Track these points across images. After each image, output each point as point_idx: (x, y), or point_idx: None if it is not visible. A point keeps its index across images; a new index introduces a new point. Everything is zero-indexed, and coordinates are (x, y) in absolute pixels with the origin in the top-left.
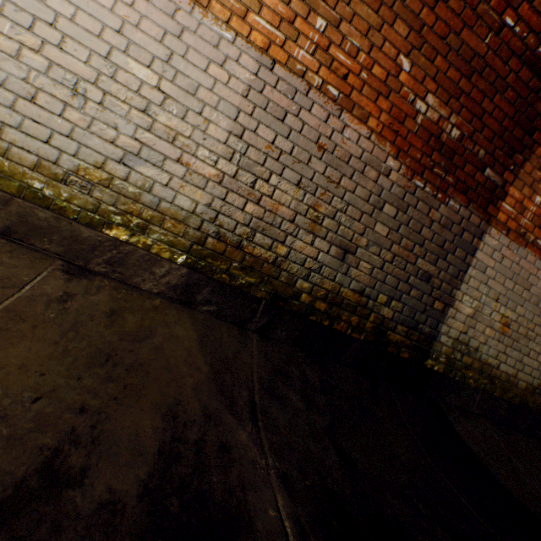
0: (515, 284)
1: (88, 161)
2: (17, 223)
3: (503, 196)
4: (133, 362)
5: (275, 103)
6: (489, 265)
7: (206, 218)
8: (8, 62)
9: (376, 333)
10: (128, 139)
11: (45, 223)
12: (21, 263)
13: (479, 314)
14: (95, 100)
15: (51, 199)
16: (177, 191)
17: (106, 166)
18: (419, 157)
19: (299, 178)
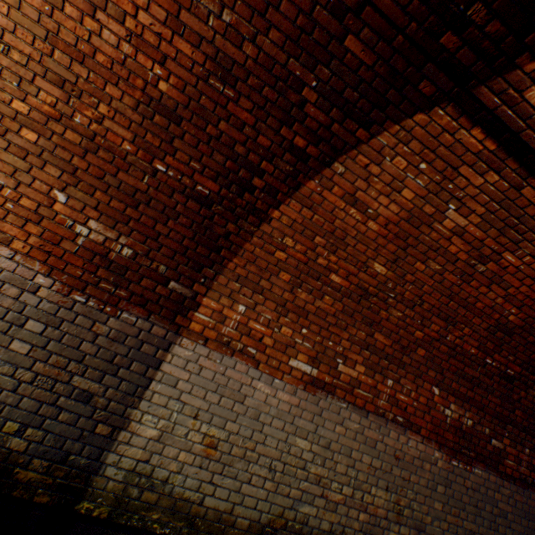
0: (222, 396)
1: None
2: None
3: (196, 306)
4: None
5: None
6: (183, 378)
7: None
8: None
9: None
10: None
11: None
12: None
13: (170, 434)
14: None
15: None
16: None
17: None
18: (81, 274)
19: None
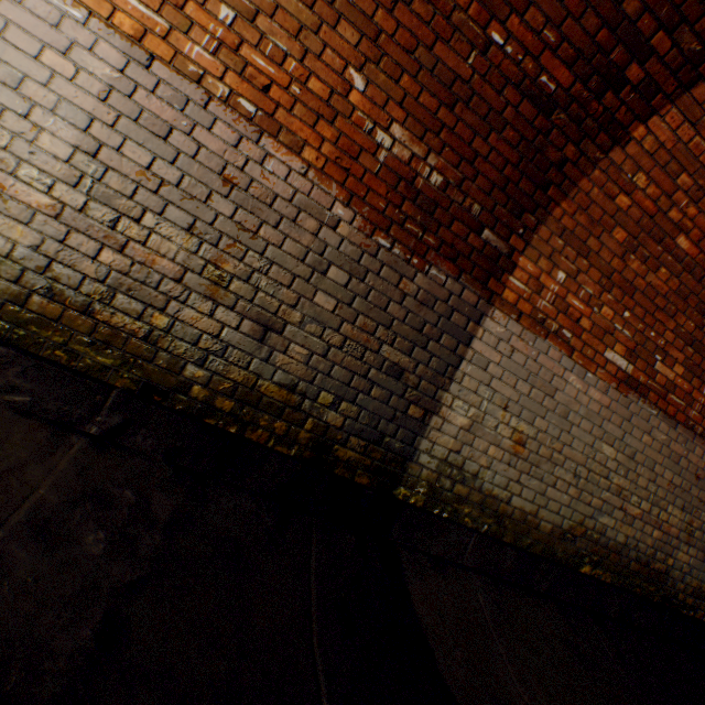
0: (532, 387)
1: None
2: None
3: (511, 268)
4: None
5: (155, 114)
6: (494, 360)
7: (31, 266)
8: None
9: (317, 447)
10: None
11: None
12: None
13: (479, 426)
14: None
15: None
16: None
17: None
18: (384, 207)
19: (192, 221)
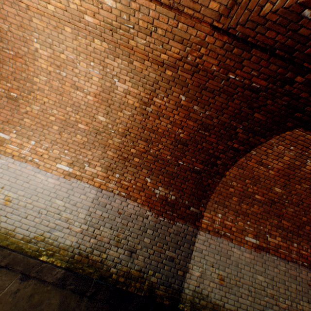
0: (221, 256)
1: (39, 233)
2: (11, 261)
3: (202, 216)
4: None
5: (103, 201)
6: (204, 248)
7: (75, 247)
8: (22, 208)
9: (150, 291)
10: (53, 223)
11: (20, 259)
12: (8, 278)
13: (204, 274)
14: (45, 213)
15: (24, 248)
16: (66, 238)
17: (44, 234)
18: (160, 208)
19: (111, 225)
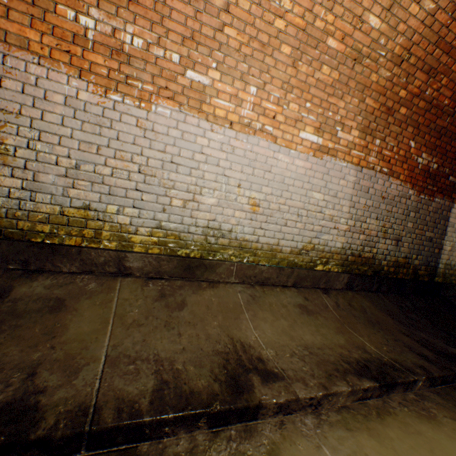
0: None
1: (305, 242)
2: (296, 279)
3: None
4: (375, 321)
5: (364, 186)
6: (455, 223)
7: (346, 248)
8: (276, 213)
9: (413, 273)
10: (317, 226)
11: (304, 275)
12: (315, 296)
13: (453, 248)
14: (304, 215)
15: (296, 263)
16: (335, 241)
17: (311, 241)
18: (421, 184)
19: (376, 215)
